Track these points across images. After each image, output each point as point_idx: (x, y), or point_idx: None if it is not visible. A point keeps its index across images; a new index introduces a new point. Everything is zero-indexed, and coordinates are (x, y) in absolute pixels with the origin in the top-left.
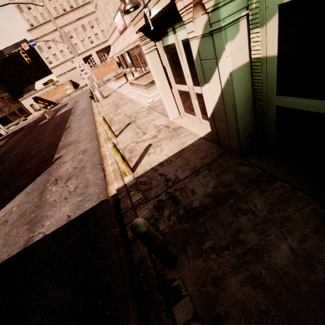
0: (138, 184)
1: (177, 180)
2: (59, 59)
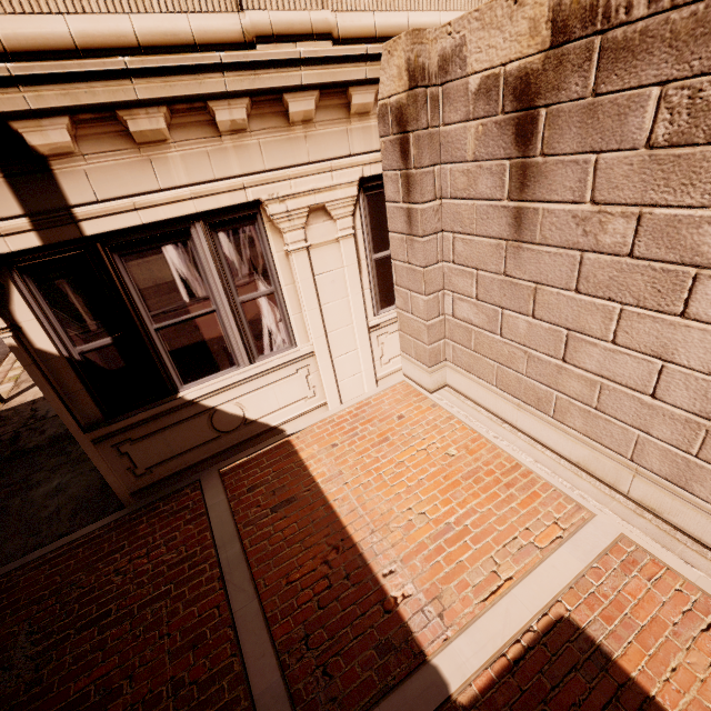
0: None
1: (44, 417)
2: None
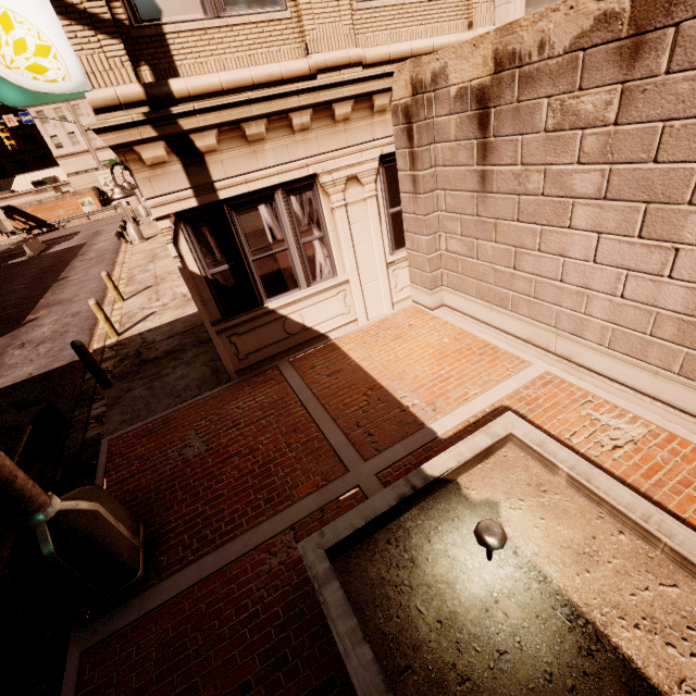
0: (117, 345)
1: (153, 342)
2: (81, 143)
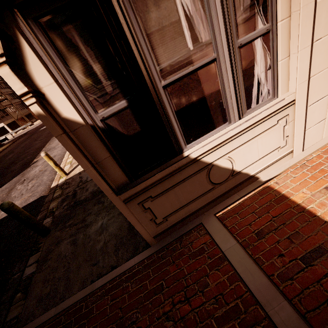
0: (64, 184)
1: (86, 181)
2: None
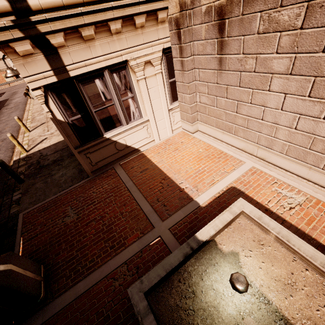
0: (26, 158)
1: (46, 155)
2: None
